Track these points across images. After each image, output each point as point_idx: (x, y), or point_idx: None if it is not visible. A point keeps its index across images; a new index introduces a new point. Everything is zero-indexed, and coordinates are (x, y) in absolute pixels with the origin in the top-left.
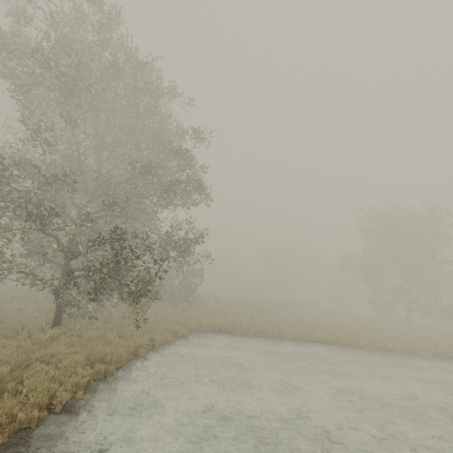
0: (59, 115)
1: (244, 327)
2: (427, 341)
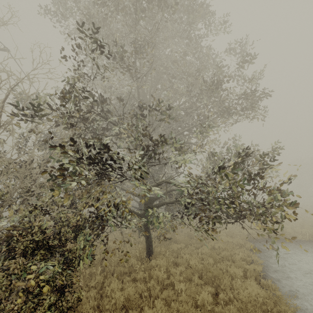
0: (131, 43)
1: (290, 232)
2: None
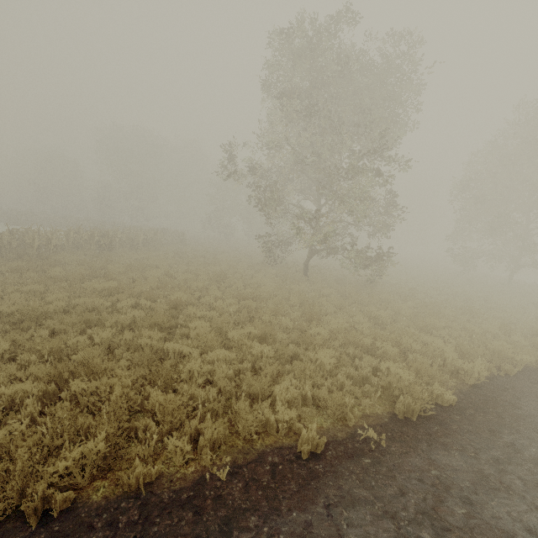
0: None
1: None
2: (354, 341)
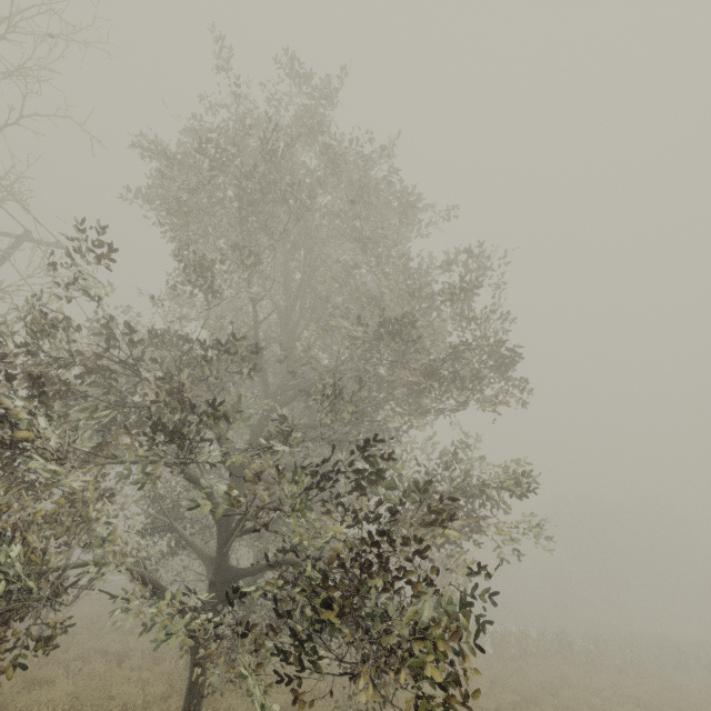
0: (235, 245)
1: None
2: None
